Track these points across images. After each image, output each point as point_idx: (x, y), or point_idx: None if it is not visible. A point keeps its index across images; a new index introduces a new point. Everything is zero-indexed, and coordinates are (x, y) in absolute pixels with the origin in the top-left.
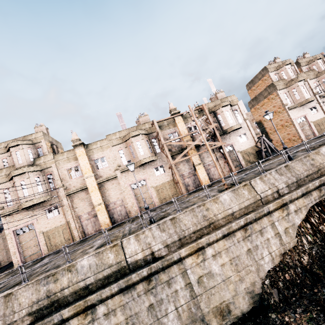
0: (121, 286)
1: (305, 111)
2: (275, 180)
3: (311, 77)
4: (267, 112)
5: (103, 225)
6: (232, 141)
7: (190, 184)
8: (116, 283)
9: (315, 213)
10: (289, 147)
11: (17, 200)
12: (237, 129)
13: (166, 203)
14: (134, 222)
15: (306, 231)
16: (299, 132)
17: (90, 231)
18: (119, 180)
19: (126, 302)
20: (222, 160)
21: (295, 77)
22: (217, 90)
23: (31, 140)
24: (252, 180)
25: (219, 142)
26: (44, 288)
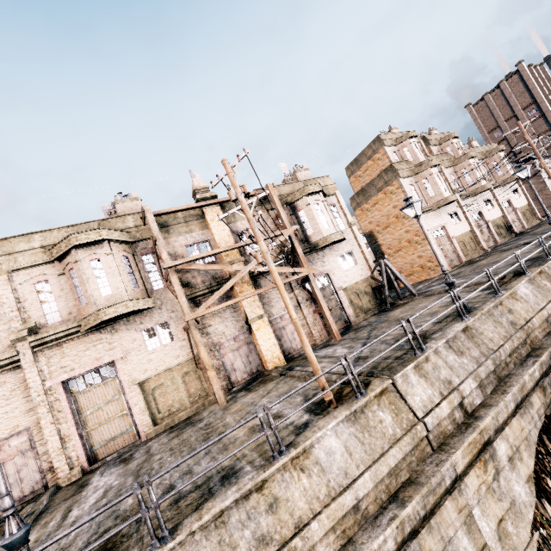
0: None
1: (443, 219)
2: (450, 368)
3: (446, 165)
4: (410, 200)
5: None
6: (329, 267)
7: (238, 365)
8: None
9: (549, 456)
10: (421, 280)
11: None
12: (337, 242)
13: (171, 425)
14: (35, 530)
15: (544, 519)
16: (439, 254)
17: None
18: (26, 369)
19: None
20: (310, 307)
21: (425, 160)
22: (296, 164)
23: None
24: (397, 373)
25: (303, 267)
26: None
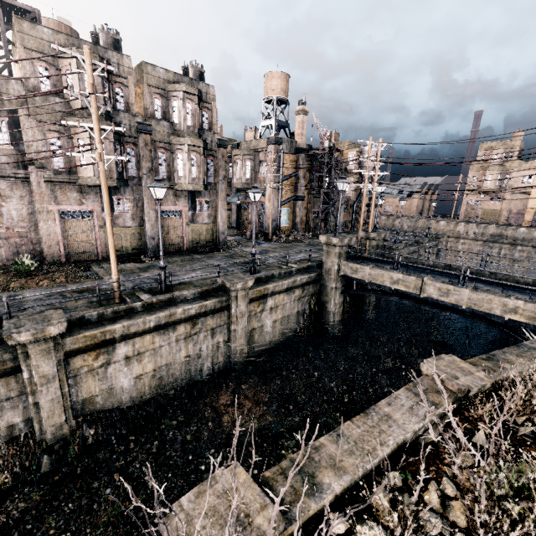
0: (533, 245)
1: None
2: None
3: None
4: None
5: (524, 222)
6: None
7: None
8: (532, 243)
9: None
10: None
11: (478, 185)
12: None
13: None
14: None
15: None
16: None
17: (511, 222)
18: None
19: (531, 251)
20: None
21: None
22: None
23: (509, 146)
24: None
25: None
26: (500, 231)
